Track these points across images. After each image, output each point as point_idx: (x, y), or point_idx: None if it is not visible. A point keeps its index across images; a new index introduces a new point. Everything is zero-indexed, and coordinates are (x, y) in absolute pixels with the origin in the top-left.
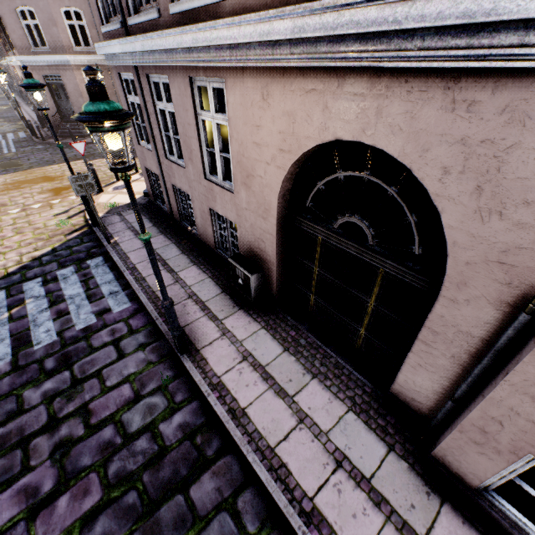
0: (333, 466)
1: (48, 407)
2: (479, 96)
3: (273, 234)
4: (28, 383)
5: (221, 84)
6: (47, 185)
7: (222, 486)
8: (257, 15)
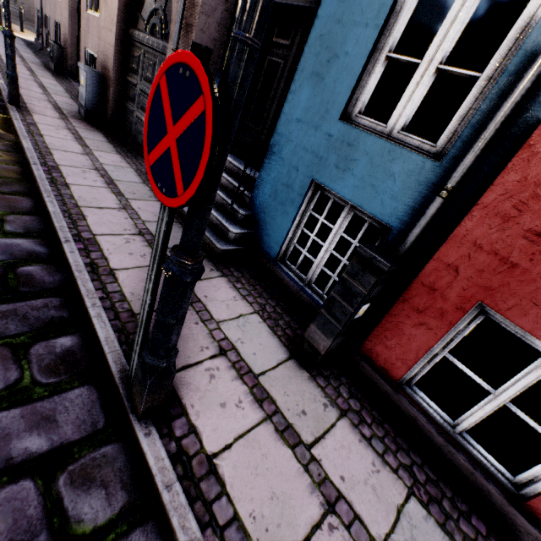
0: (33, 81)
1: None
2: None
3: (68, 18)
4: None
5: None
6: None
7: None
8: None
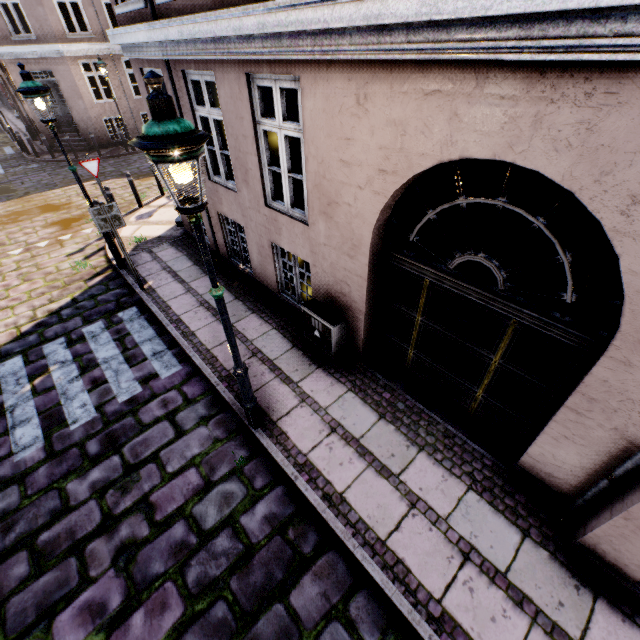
0: (459, 559)
1: (100, 502)
2: None
3: (363, 276)
4: (70, 473)
5: (294, 84)
6: (51, 216)
7: (328, 591)
8: None
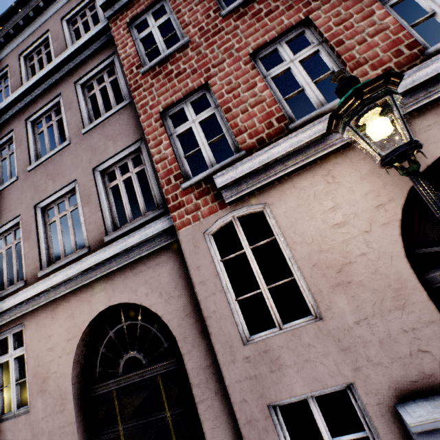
0: None
1: None
2: (141, 267)
3: (73, 420)
4: None
5: (21, 327)
6: None
7: None
8: (44, 280)
